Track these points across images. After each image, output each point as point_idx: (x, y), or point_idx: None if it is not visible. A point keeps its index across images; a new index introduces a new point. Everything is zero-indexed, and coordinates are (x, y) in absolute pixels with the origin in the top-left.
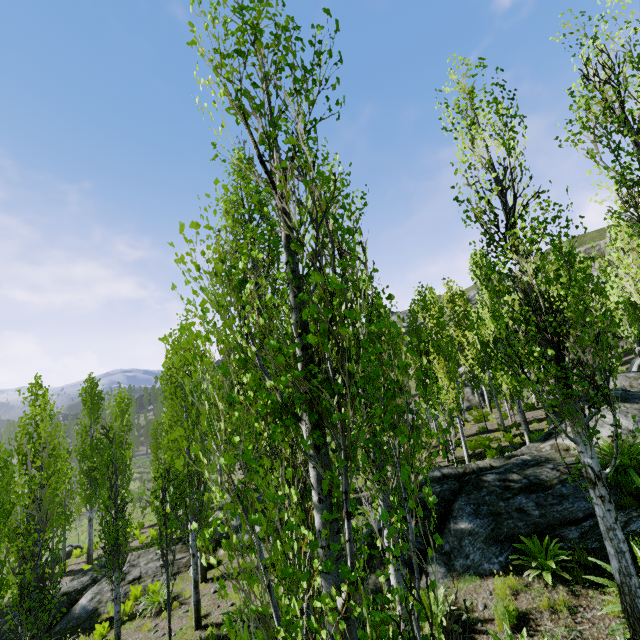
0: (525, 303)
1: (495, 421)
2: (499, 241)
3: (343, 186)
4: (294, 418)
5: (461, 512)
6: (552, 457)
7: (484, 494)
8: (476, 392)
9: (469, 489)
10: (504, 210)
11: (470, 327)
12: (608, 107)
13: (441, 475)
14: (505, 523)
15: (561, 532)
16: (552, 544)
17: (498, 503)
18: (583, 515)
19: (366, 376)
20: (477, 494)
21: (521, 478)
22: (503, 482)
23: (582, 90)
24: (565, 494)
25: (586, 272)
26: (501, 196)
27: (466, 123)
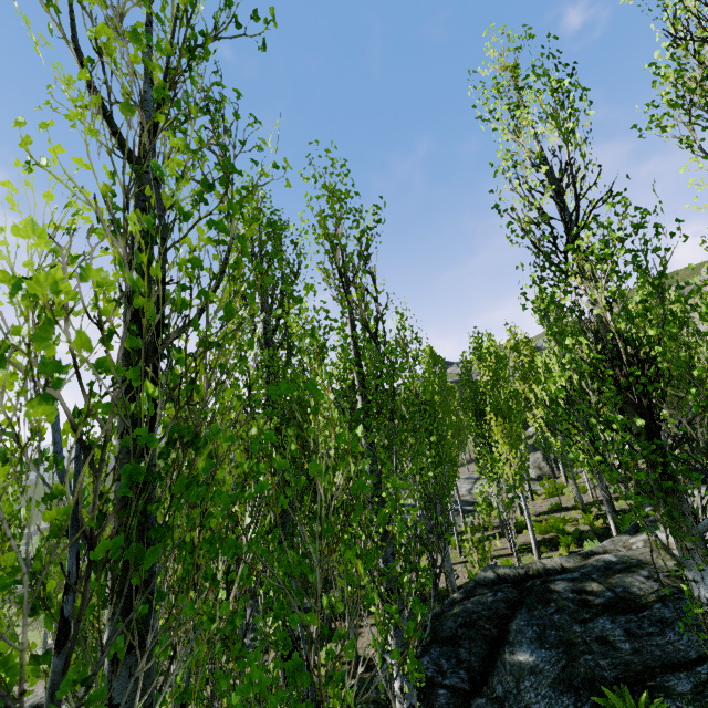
0: (597, 349)
1: (572, 496)
2: (558, 264)
3: (346, 197)
4: (48, 597)
5: (520, 636)
6: (646, 559)
7: (552, 611)
8: (546, 460)
9: (531, 602)
10: (562, 218)
11: (536, 380)
12: (707, 77)
13: (495, 577)
14: (582, 659)
15: (665, 680)
16: (652, 706)
17: (571, 627)
18: (697, 654)
19: (234, 496)
20: (542, 610)
21: (604, 589)
22: (578, 594)
23: (669, 56)
24: (668, 619)
25: (679, 314)
26: (558, 201)
27: (508, 108)
